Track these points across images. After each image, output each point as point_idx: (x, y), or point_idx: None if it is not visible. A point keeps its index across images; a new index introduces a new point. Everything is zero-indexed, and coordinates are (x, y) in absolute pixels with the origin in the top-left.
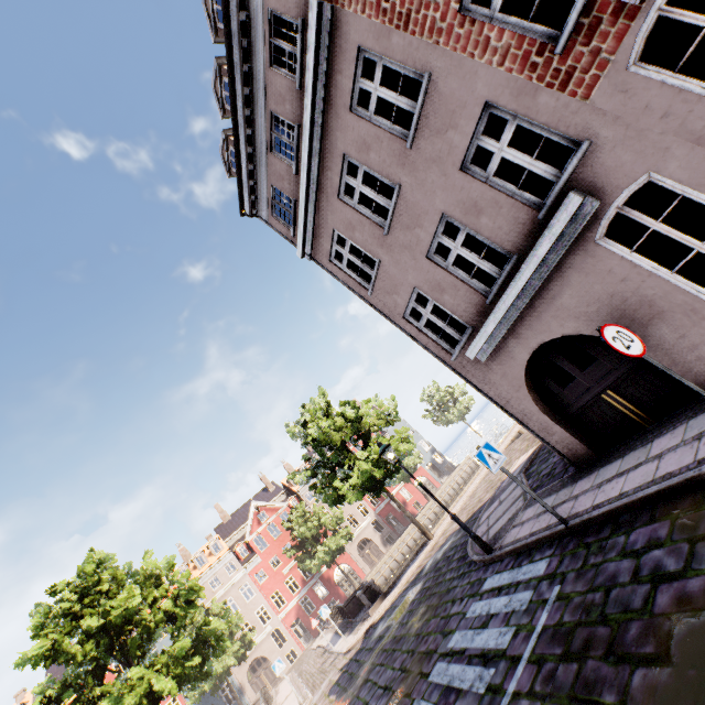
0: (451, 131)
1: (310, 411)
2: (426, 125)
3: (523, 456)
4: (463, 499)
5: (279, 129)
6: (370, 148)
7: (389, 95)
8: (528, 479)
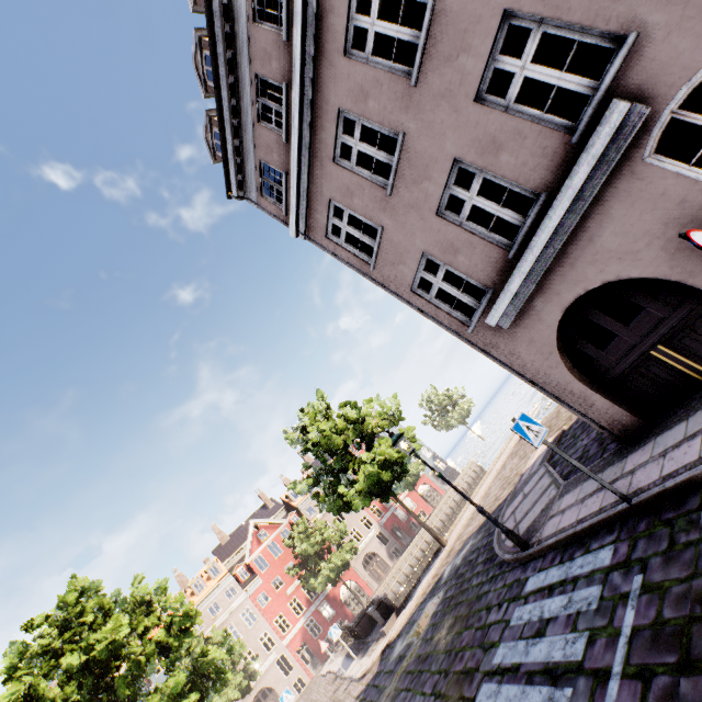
0: (462, 56)
1: (309, 414)
2: (433, 53)
3: (542, 446)
4: (475, 500)
5: (265, 97)
6: (368, 95)
7: (388, 28)
8: (554, 467)
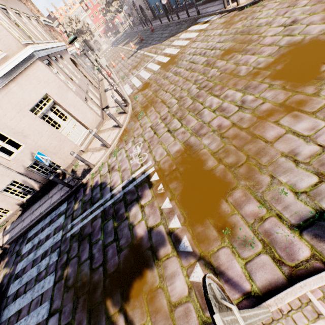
0: None
1: None
2: None
3: None
4: None
5: None
6: None
7: None
8: None
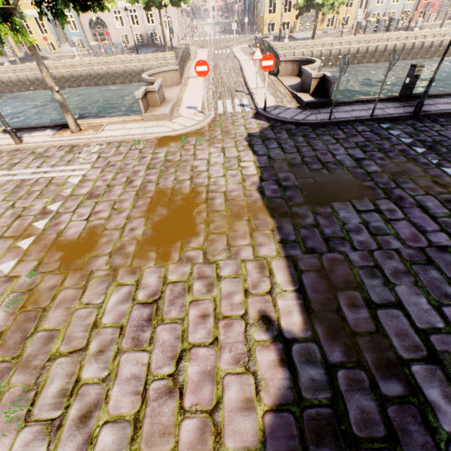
0: None
1: None
2: None
3: None
4: None
5: None
6: None
7: None
8: None
